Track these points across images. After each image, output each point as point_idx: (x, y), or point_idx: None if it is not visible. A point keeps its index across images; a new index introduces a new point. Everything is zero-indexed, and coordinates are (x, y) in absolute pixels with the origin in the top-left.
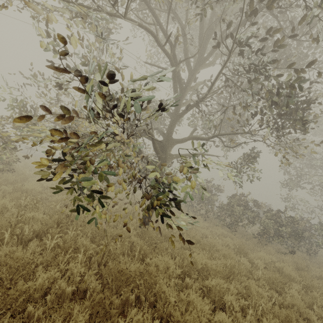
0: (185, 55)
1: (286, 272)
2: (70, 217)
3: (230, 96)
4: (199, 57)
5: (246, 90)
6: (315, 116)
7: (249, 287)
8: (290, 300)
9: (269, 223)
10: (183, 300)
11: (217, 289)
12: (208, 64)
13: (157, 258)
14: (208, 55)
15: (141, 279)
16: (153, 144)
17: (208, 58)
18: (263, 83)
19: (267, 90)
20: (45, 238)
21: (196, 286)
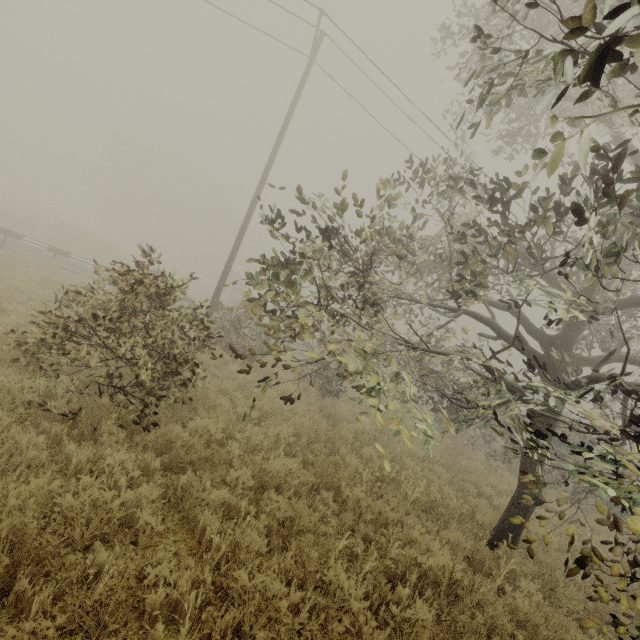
0: None
1: None
2: (455, 589)
3: None
4: None
5: None
6: None
7: None
8: None
9: None
10: None
11: None
12: None
13: None
14: None
15: None
16: (577, 388)
17: None
18: None
19: None
20: None
21: None
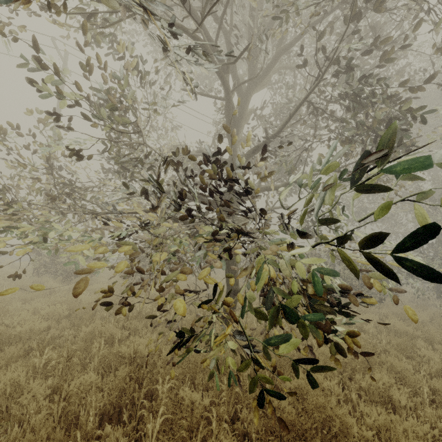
0: (234, 75)
1: (401, 329)
2: (136, 360)
3: (316, 128)
4: (251, 76)
5: (346, 119)
6: (414, 141)
7: (391, 367)
8: (438, 365)
9: (351, 274)
10: (372, 425)
11: (376, 388)
12: (262, 86)
13: (300, 377)
14: (265, 73)
15: (309, 420)
16: None
17: (264, 78)
18: (365, 108)
19: (375, 117)
20: (124, 415)
21: (354, 394)
